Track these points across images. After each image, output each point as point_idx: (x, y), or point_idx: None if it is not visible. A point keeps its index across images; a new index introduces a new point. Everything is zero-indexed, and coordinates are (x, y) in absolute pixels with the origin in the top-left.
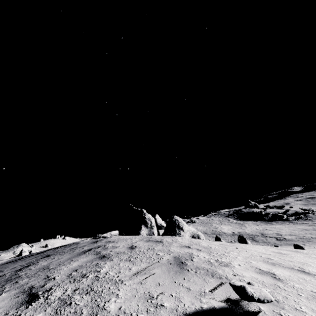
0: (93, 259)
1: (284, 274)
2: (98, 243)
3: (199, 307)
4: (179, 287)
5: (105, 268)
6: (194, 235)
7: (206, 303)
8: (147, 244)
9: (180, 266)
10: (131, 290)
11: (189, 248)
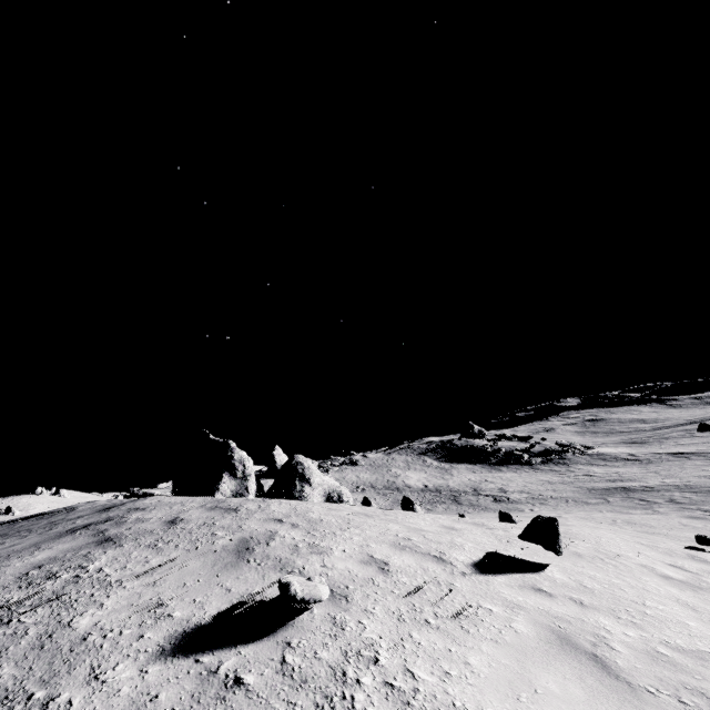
0: (84, 545)
1: (403, 563)
2: (113, 511)
3: (226, 615)
4: (216, 588)
5: (101, 561)
6: (331, 493)
7: (240, 609)
8: (206, 515)
9: (241, 555)
10: (131, 595)
11: (280, 522)
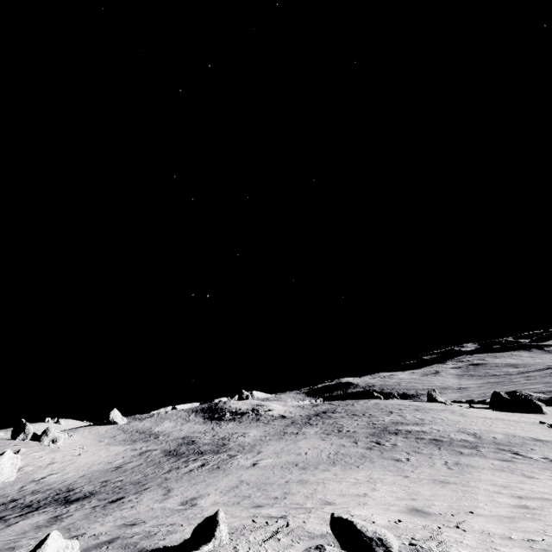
0: None
1: None
2: None
3: None
4: None
5: None
6: (55, 438)
7: None
8: None
9: None
10: None
11: None
